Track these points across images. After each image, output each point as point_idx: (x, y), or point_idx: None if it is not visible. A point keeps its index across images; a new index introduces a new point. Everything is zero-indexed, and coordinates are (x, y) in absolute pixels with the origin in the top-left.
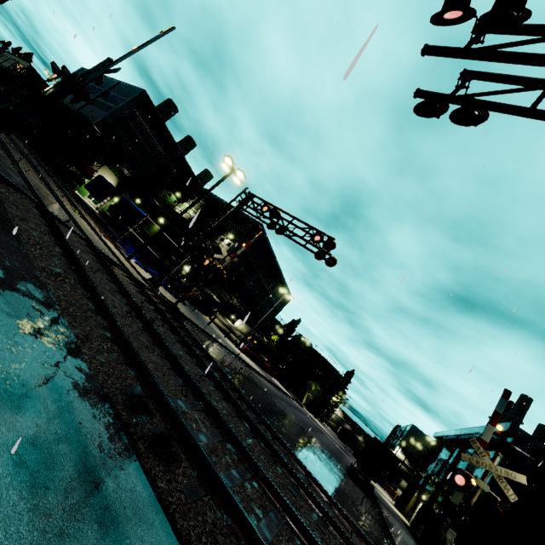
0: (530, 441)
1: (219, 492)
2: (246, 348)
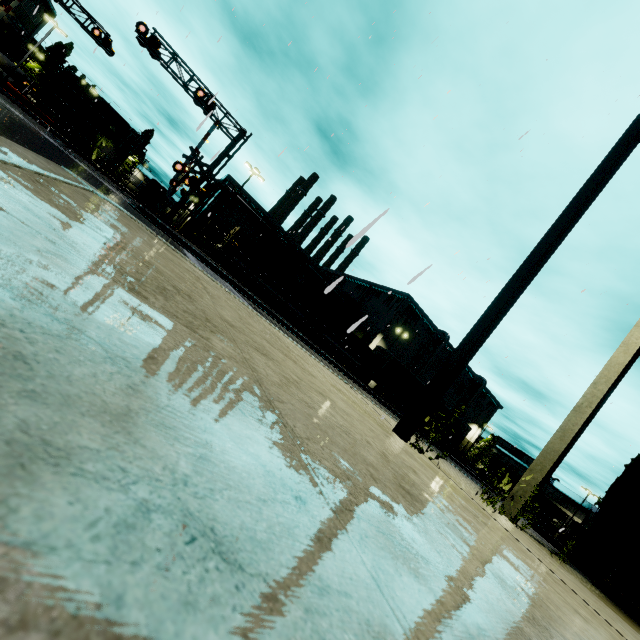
0: (235, 183)
1: (86, 159)
2: (13, 88)
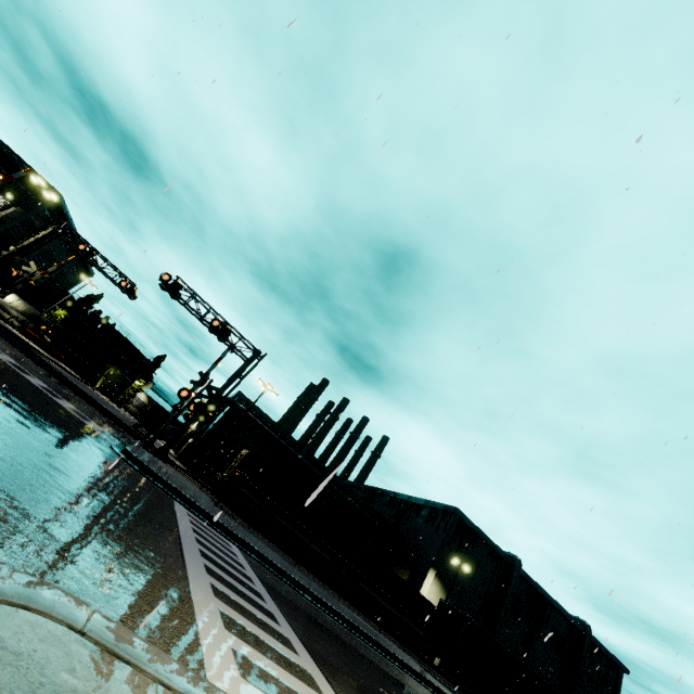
0: (245, 399)
1: (79, 395)
2: (30, 332)
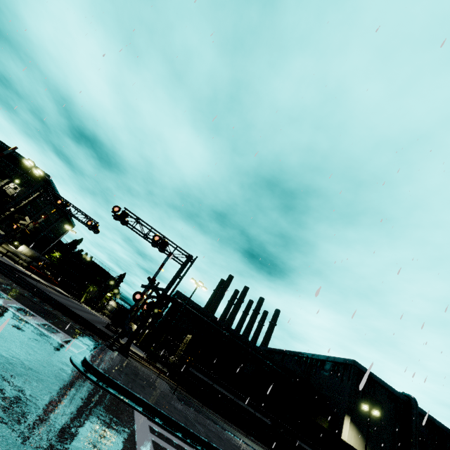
0: (182, 295)
1: (56, 309)
2: (33, 269)
